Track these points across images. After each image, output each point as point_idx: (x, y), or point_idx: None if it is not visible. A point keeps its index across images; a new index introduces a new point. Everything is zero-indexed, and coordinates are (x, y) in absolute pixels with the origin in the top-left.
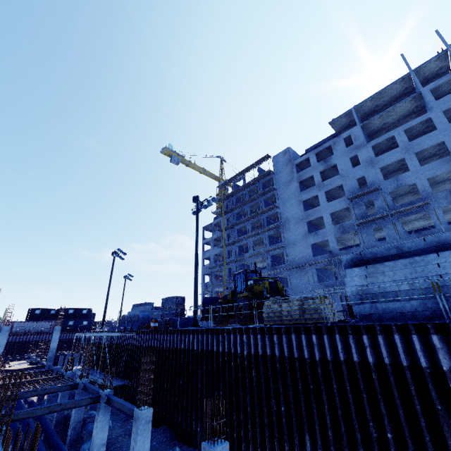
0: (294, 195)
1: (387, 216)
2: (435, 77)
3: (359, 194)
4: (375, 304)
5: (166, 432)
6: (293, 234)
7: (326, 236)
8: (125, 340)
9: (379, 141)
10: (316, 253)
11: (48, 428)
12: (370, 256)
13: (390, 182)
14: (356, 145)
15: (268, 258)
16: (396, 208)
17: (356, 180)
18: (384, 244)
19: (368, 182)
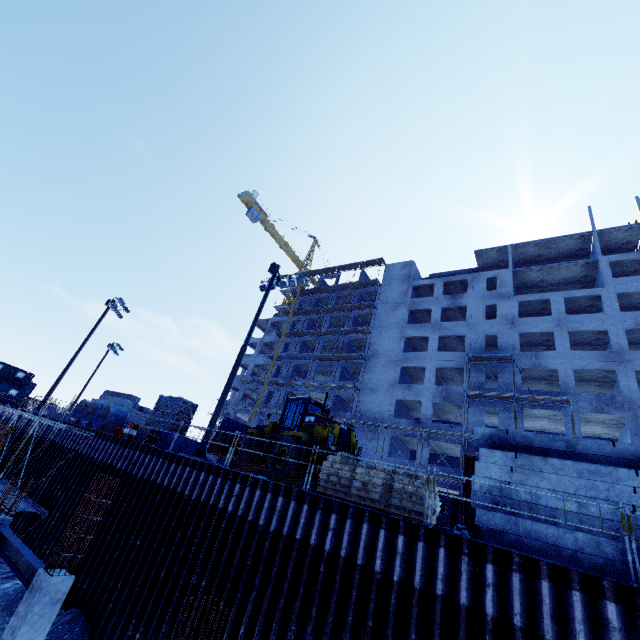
0: (398, 325)
1: (510, 399)
2: (617, 251)
3: (483, 356)
4: (516, 519)
5: (76, 622)
6: (377, 376)
7: (421, 396)
8: (70, 441)
9: (530, 299)
10: (398, 414)
11: None
12: (521, 440)
13: (527, 356)
14: (499, 292)
15: (330, 396)
16: (524, 393)
17: (485, 336)
18: None
19: (500, 346)
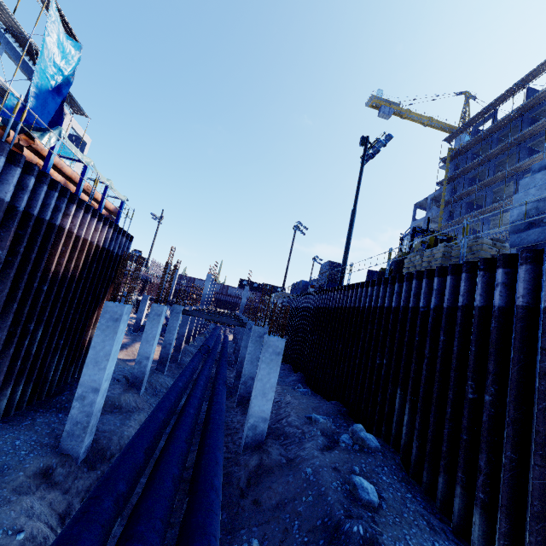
0: None
1: None
2: None
3: None
4: None
5: (299, 376)
6: None
7: None
8: (289, 304)
9: None
10: None
11: (225, 346)
12: None
13: None
14: None
15: None
16: None
17: None
18: None
19: None
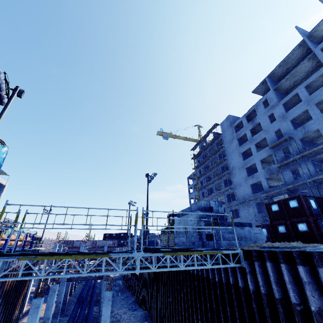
0: (236, 149)
1: (299, 159)
2: None
3: (275, 144)
4: (178, 238)
5: (134, 299)
6: (238, 178)
7: (259, 178)
8: None
9: (287, 99)
10: (257, 190)
11: (94, 290)
12: (185, 211)
13: (299, 130)
14: (271, 105)
15: (225, 196)
16: (306, 151)
17: (274, 132)
18: (300, 181)
19: (283, 133)
